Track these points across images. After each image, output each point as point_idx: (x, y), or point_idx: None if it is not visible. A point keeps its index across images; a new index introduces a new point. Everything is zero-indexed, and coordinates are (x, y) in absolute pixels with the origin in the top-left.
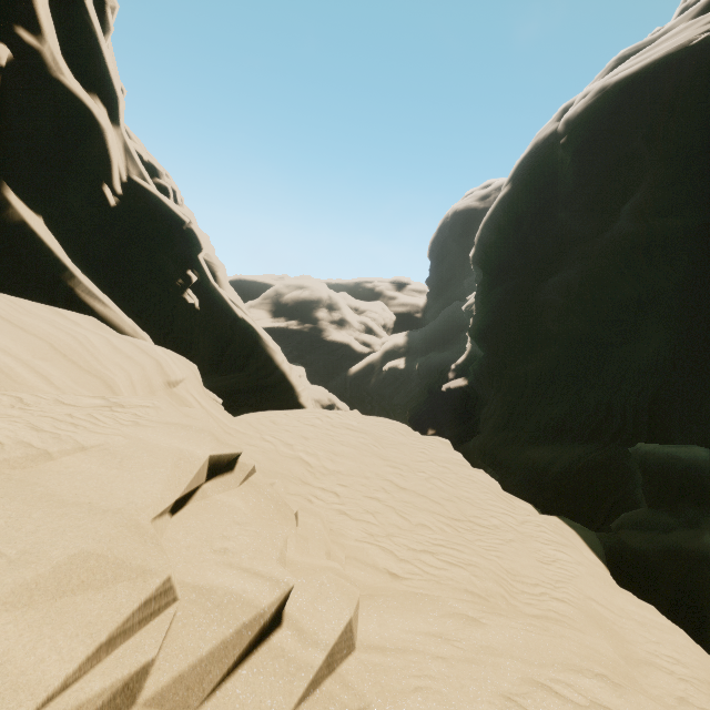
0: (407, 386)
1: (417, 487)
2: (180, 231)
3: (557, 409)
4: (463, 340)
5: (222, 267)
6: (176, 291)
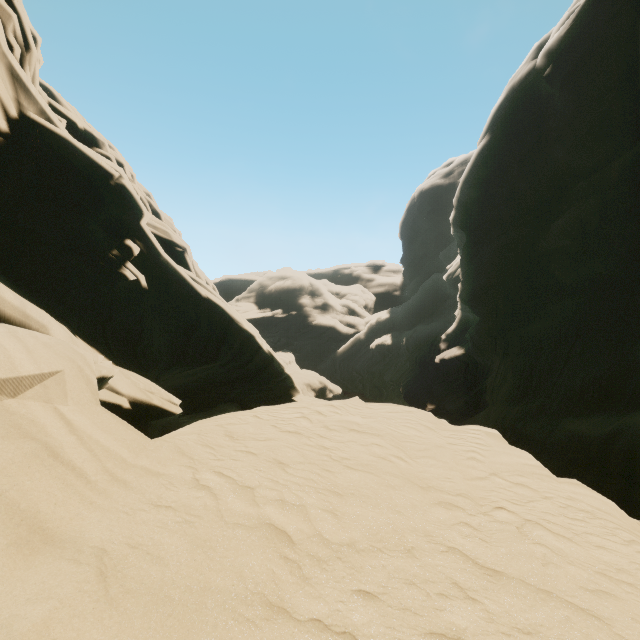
0: (397, 362)
1: (521, 564)
2: (107, 187)
3: (595, 370)
4: (448, 309)
5: (184, 246)
6: (110, 265)
